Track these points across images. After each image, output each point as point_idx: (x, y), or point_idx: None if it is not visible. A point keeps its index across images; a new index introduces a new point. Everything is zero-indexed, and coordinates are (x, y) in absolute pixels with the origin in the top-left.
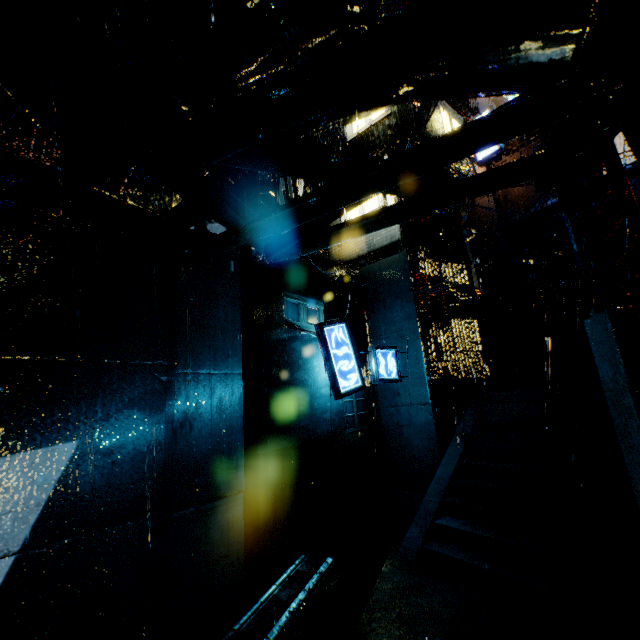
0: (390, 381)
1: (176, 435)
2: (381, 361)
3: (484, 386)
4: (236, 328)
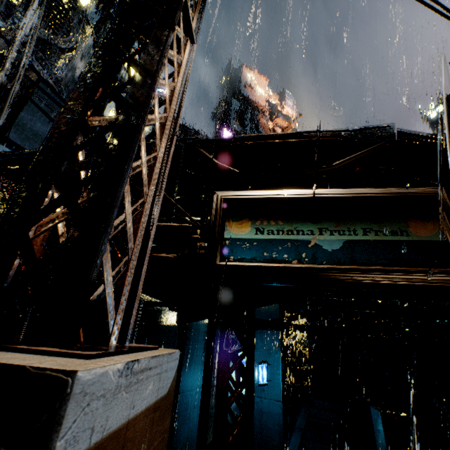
0: (263, 385)
1: (174, 435)
2: (260, 372)
3: (310, 393)
4: (202, 359)
